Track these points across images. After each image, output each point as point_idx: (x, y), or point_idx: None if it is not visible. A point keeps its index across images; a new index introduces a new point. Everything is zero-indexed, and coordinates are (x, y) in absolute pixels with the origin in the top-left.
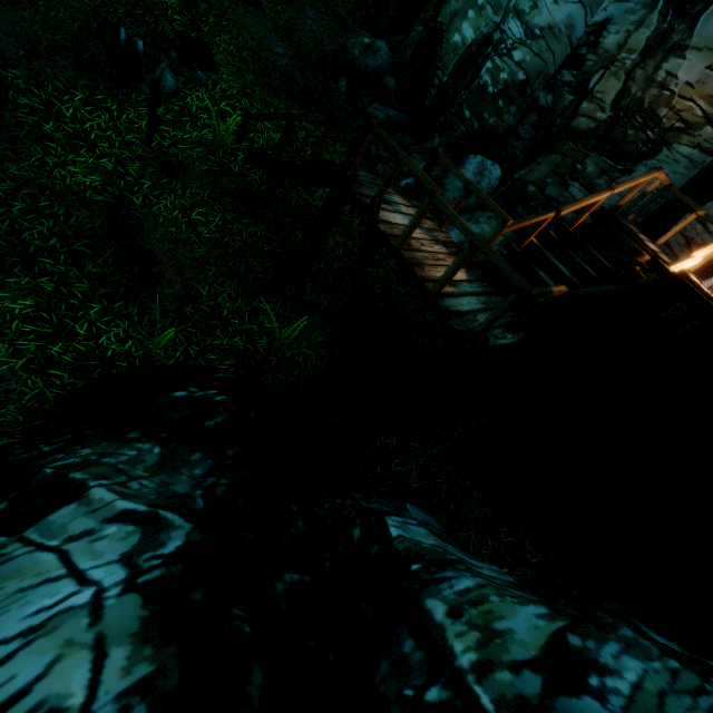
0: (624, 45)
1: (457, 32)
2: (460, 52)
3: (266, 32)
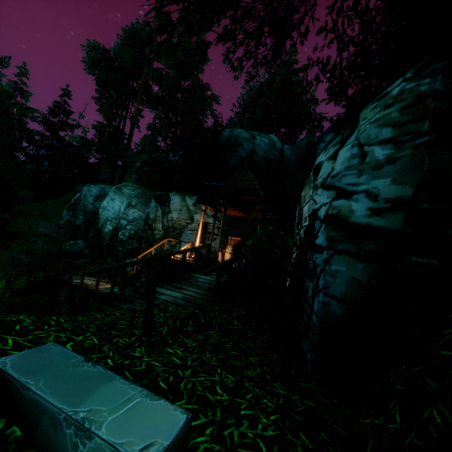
0: (156, 216)
1: (106, 228)
2: (110, 233)
3: (16, 254)
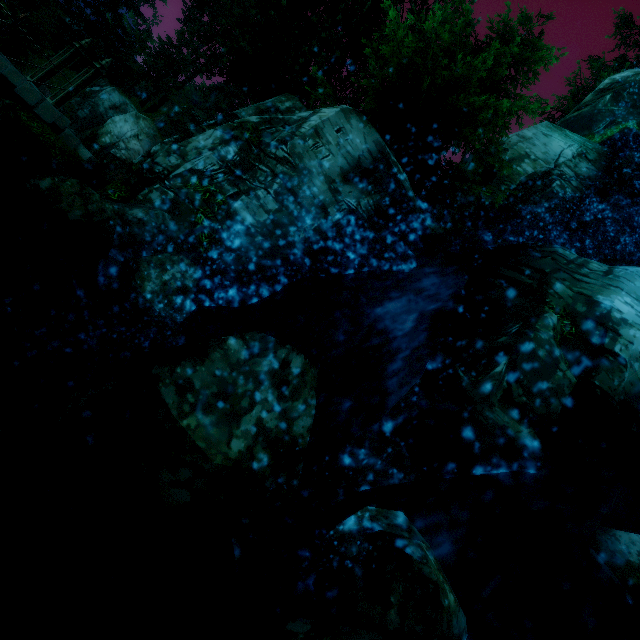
0: None
1: (104, 138)
2: (105, 144)
3: None
